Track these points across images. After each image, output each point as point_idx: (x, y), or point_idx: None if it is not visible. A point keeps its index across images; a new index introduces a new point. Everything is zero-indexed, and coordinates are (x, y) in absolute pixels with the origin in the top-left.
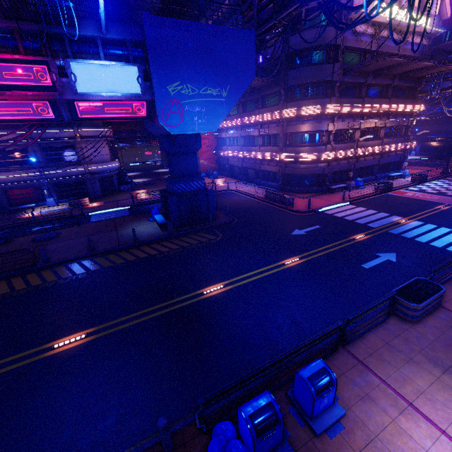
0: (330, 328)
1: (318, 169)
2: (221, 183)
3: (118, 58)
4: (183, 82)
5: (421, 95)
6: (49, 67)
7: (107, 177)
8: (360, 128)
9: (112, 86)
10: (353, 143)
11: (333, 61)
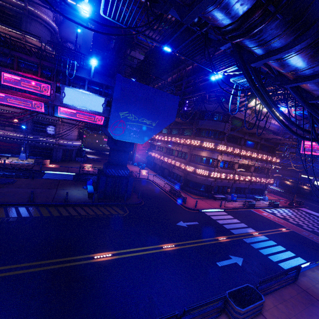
0: (168, 315)
1: (207, 181)
2: (144, 173)
3: (95, 91)
4: (130, 113)
5: (278, 152)
6: (51, 86)
7: (69, 149)
8: (238, 163)
9: (86, 104)
10: (233, 170)
11: (226, 122)
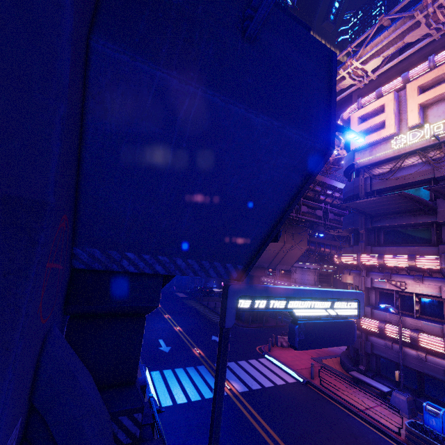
0: None
1: None
2: None
3: None
4: None
5: None
6: None
7: None
8: None
9: None
10: (429, 321)
11: None
